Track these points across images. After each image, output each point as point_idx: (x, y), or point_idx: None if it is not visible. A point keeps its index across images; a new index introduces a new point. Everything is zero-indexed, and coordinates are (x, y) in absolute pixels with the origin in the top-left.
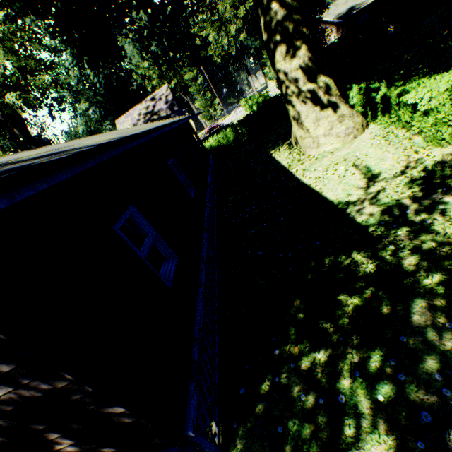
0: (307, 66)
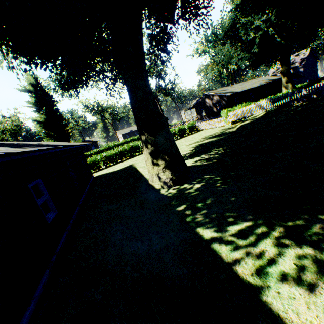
0: (285, 81)
